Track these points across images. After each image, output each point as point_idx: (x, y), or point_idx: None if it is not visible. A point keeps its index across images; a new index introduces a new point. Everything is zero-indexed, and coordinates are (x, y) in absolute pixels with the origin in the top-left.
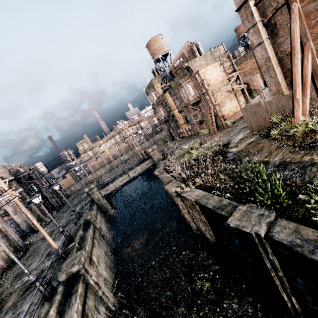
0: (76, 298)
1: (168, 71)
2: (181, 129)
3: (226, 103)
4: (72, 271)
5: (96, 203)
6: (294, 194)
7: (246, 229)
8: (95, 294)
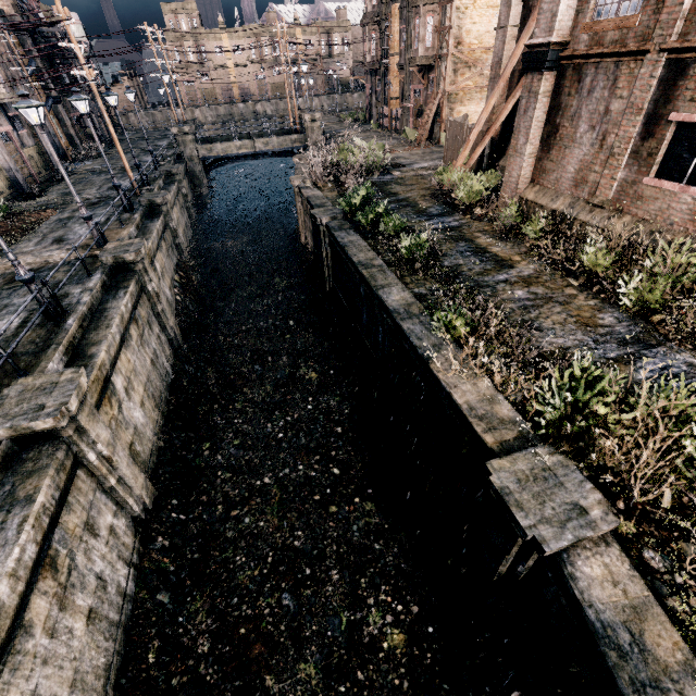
0: (159, 220)
1: None
2: (387, 107)
3: (471, 100)
4: (155, 201)
5: (185, 162)
6: None
7: (317, 216)
8: (172, 239)
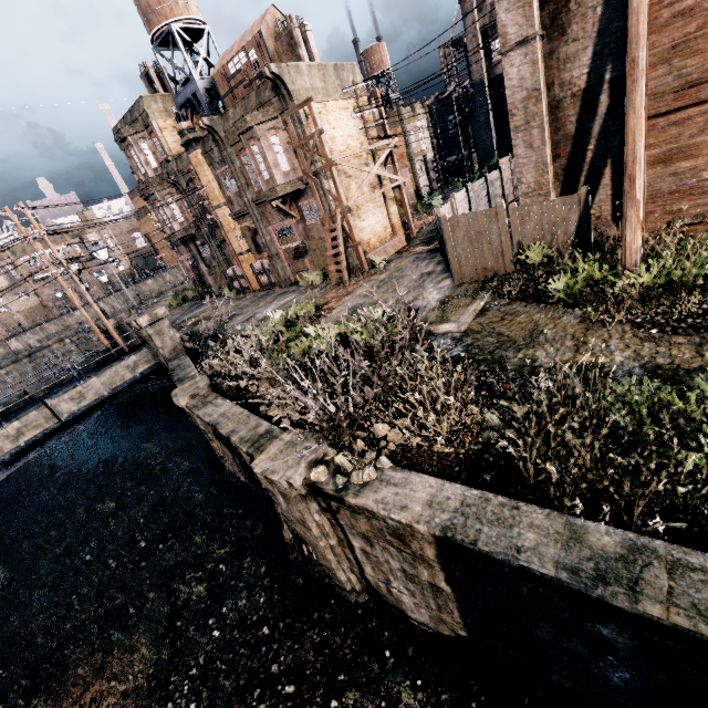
0: None
1: (202, 84)
2: (237, 266)
3: (366, 211)
4: None
5: None
6: None
7: None
8: None
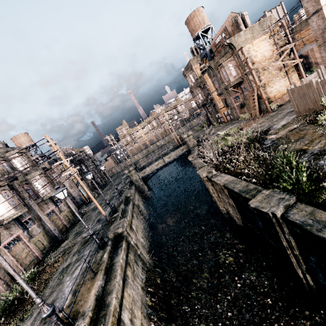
0: (121, 250)
1: (208, 49)
2: (219, 113)
3: (274, 82)
4: (117, 231)
5: (134, 184)
6: (322, 182)
7: (264, 210)
8: (135, 252)
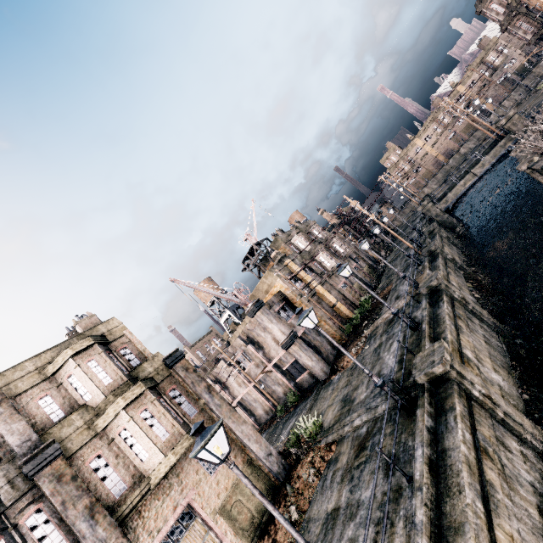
0: (439, 258)
1: None
2: None
3: None
4: (430, 250)
5: (435, 220)
6: None
7: None
8: (453, 265)
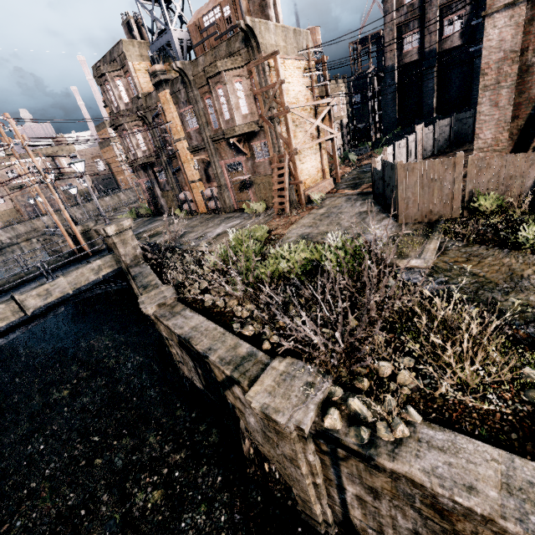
0: None
1: (176, 35)
2: (188, 192)
3: (306, 156)
4: None
5: None
6: None
7: None
8: None
